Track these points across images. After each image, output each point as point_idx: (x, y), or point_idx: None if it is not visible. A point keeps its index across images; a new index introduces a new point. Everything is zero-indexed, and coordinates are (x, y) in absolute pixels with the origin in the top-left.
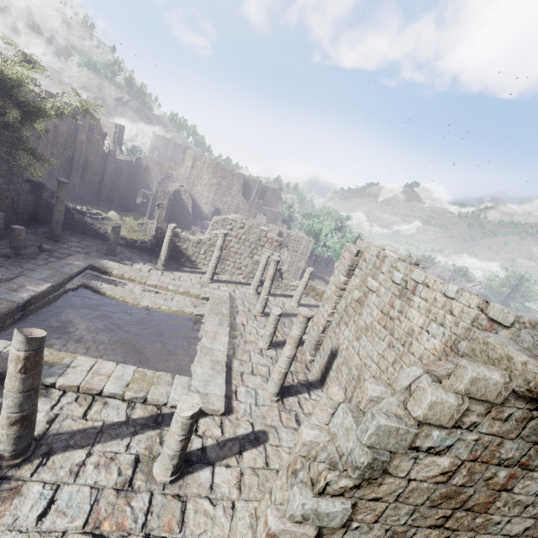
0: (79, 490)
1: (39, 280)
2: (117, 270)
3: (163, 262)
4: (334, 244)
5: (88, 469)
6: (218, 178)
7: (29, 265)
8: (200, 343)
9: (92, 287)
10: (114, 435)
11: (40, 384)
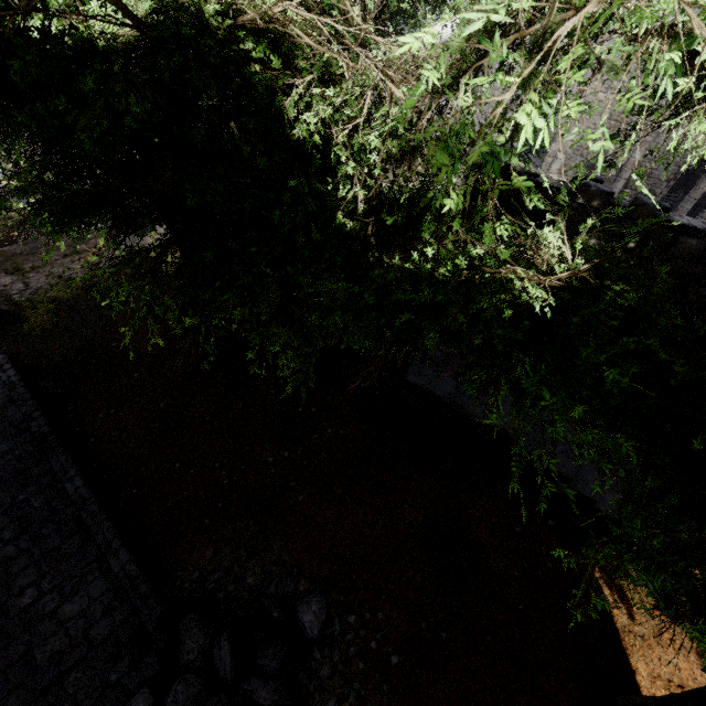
0: None
1: None
2: None
3: None
4: None
5: None
6: None
7: None
8: None
9: None
10: None
11: None
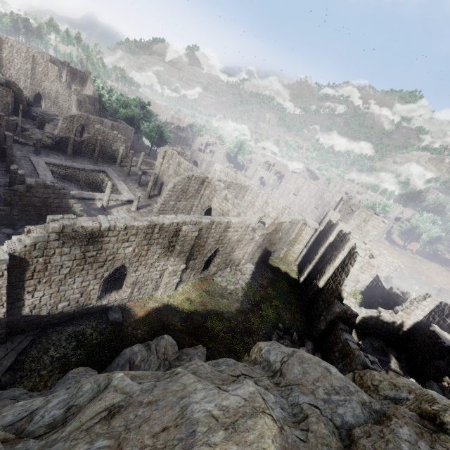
0: (121, 212)
1: (45, 172)
2: (58, 163)
3: (70, 156)
4: (146, 129)
5: (120, 210)
6: (31, 64)
7: (23, 165)
8: (118, 187)
9: (56, 172)
10: (118, 206)
11: (92, 199)
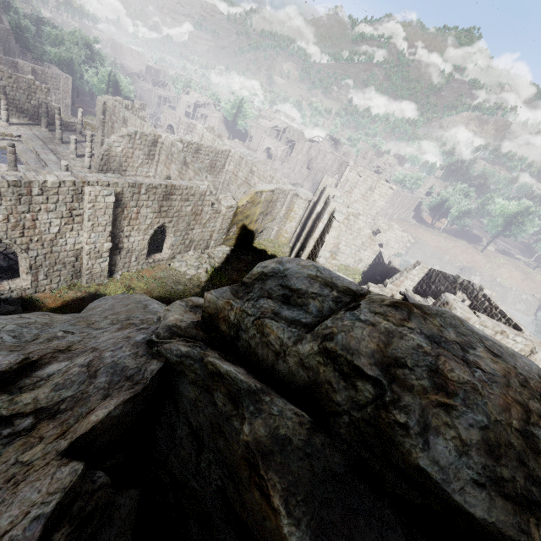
0: None
1: None
2: None
3: None
4: (92, 79)
5: None
6: None
7: None
8: (41, 157)
9: None
10: None
11: None
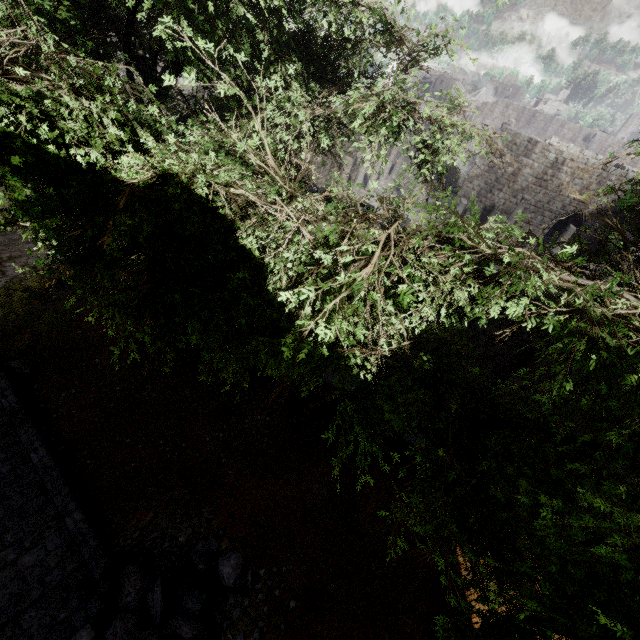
0: None
1: None
2: None
3: None
4: None
5: None
6: None
7: None
8: None
9: None
10: None
11: None
